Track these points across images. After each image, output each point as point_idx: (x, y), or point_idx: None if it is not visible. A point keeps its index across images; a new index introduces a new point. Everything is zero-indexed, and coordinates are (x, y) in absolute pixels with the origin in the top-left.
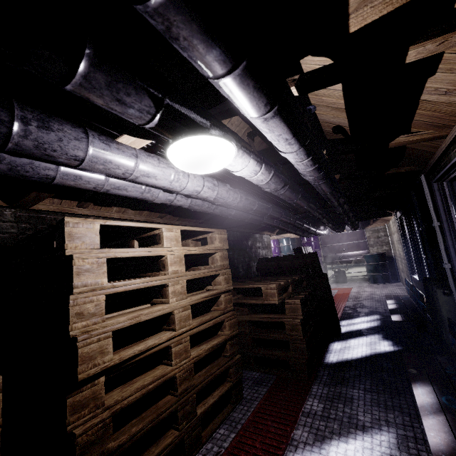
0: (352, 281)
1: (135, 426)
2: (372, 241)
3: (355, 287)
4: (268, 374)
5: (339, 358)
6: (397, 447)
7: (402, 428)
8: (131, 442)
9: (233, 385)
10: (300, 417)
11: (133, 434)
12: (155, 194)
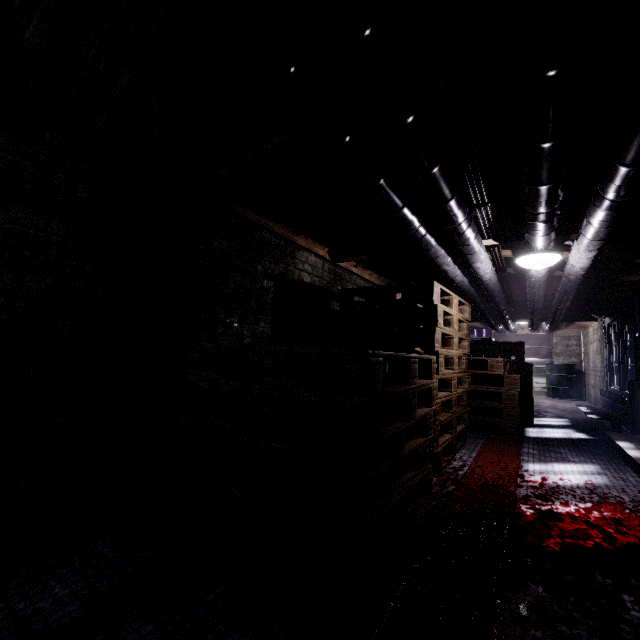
0: None
1: (441, 417)
2: (560, 349)
3: None
4: (477, 435)
5: (539, 436)
6: (602, 469)
7: (603, 465)
8: (443, 423)
9: (466, 426)
10: (522, 453)
11: (444, 420)
12: (455, 271)
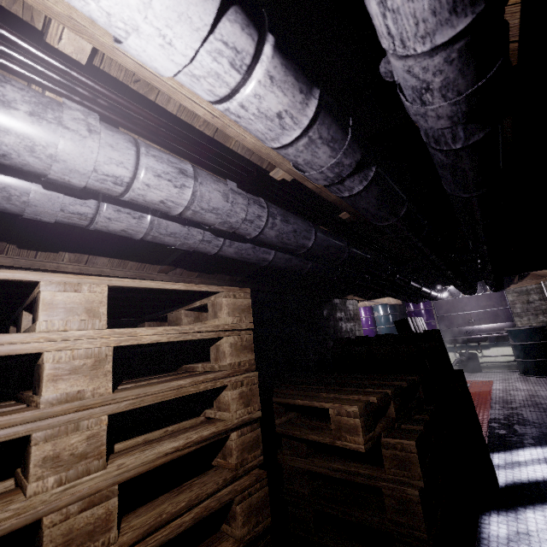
0: (489, 368)
1: None
2: (519, 308)
3: (497, 380)
4: None
5: None
6: None
7: None
8: None
9: None
10: None
11: None
12: (19, 195)
